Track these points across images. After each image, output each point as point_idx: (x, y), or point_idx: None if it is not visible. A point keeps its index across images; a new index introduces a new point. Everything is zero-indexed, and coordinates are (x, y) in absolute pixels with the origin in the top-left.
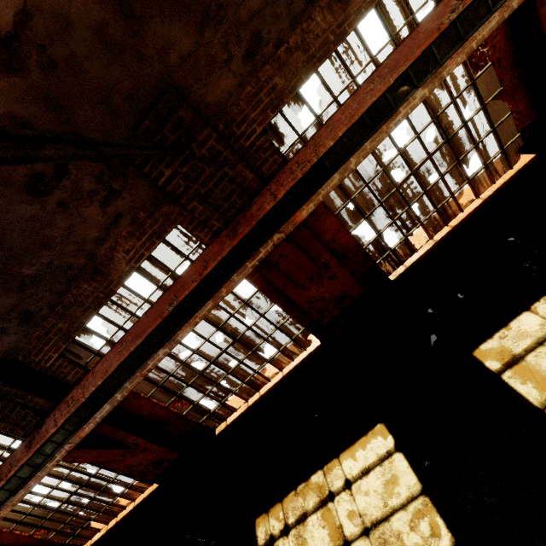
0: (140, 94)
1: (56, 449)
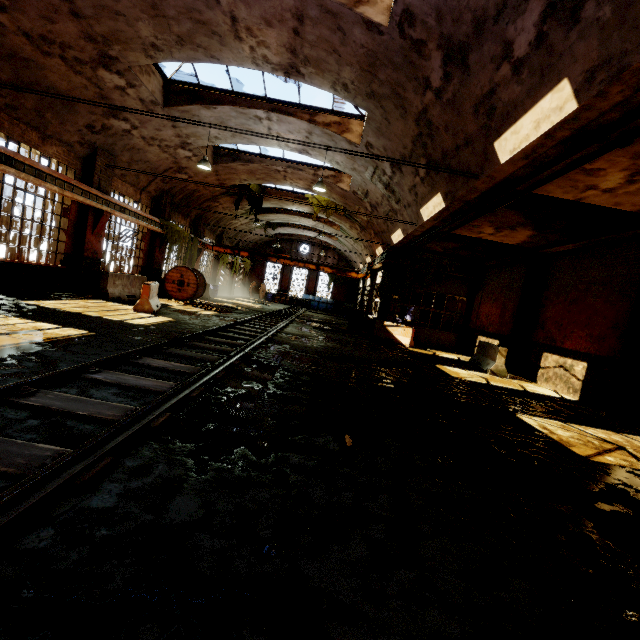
0: None
1: None
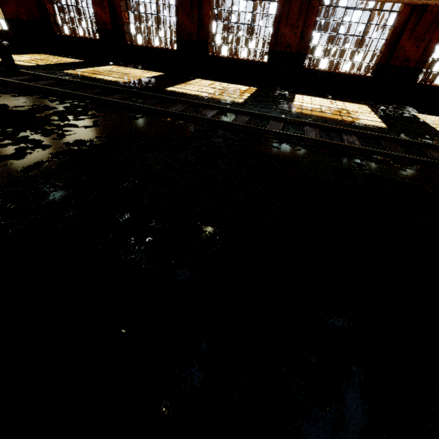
0: None
1: None
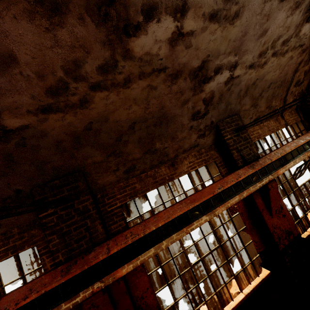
0: (63, 168)
1: None
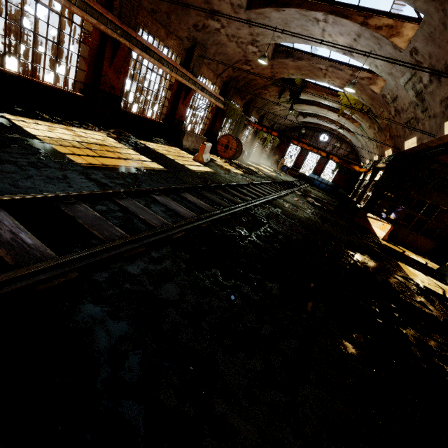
0: None
1: None
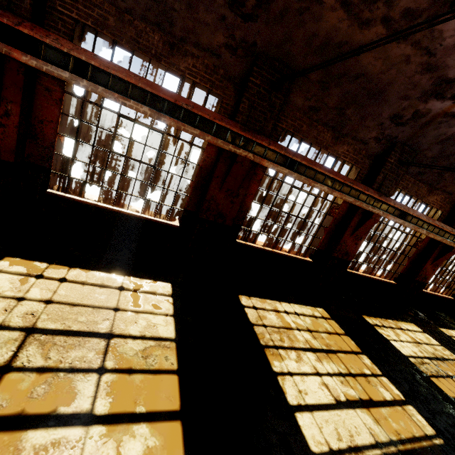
0: None
1: (377, 207)
